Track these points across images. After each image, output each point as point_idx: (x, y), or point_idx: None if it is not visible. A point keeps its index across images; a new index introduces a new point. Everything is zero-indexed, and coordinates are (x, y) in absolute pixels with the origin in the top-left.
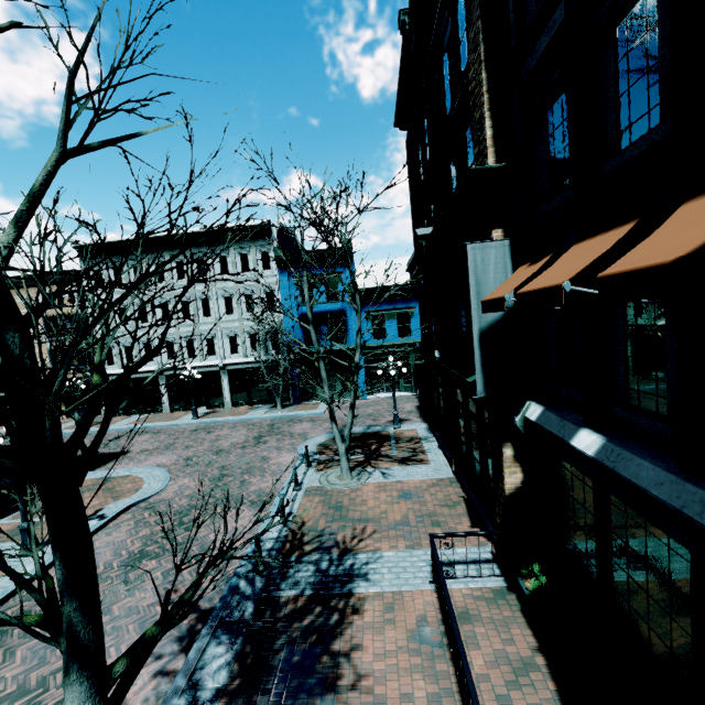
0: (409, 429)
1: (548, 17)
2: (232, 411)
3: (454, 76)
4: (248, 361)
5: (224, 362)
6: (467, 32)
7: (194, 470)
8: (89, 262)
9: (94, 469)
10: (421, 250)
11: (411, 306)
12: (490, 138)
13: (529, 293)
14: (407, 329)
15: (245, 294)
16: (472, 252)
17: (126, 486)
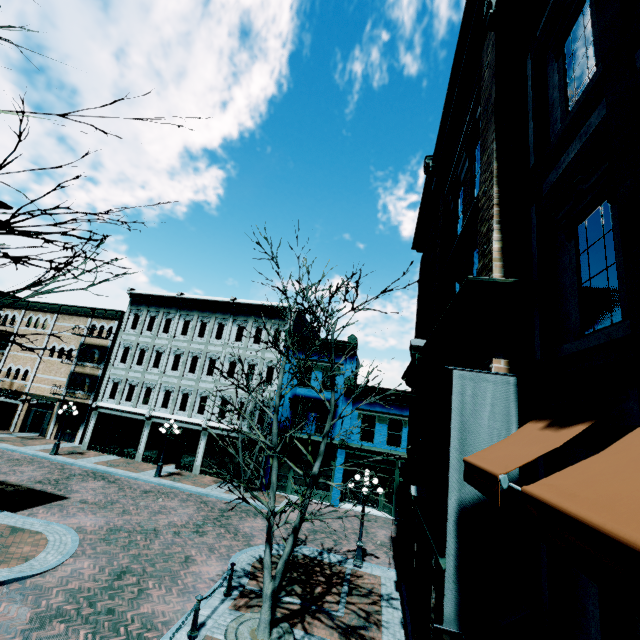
0: (371, 572)
1: (579, 123)
2: (197, 478)
3: (467, 203)
4: (230, 429)
5: (208, 424)
6: (481, 157)
7: (105, 550)
8: (135, 307)
9: (18, 510)
10: (414, 361)
11: (405, 415)
12: (498, 251)
13: (551, 510)
14: (397, 438)
15: (249, 363)
16: (459, 381)
17: (24, 547)
